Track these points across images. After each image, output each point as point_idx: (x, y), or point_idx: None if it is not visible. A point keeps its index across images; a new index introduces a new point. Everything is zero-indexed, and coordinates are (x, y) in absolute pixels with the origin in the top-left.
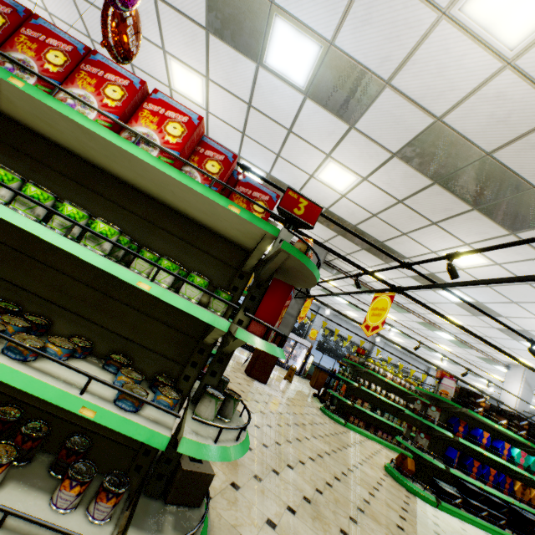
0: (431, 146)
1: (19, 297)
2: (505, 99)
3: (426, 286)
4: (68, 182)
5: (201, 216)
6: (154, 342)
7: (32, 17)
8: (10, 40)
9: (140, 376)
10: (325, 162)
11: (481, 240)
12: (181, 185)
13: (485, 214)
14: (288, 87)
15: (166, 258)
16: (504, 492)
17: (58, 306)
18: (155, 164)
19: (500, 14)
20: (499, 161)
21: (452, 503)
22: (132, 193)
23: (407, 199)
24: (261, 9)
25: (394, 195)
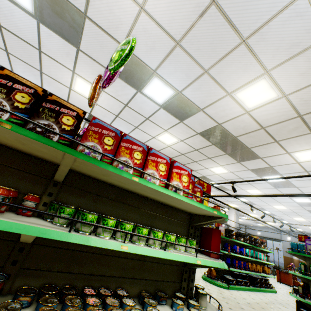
0: (214, 132)
1: (103, 282)
2: (244, 122)
3: (224, 196)
4: (113, 202)
5: (182, 207)
6: (167, 276)
7: (123, 135)
8: (118, 151)
9: (179, 300)
10: (163, 133)
11: (227, 164)
12: (196, 206)
13: (230, 155)
14: (152, 102)
15: (183, 237)
16: (246, 270)
17: (123, 277)
18: (189, 201)
19: (247, 99)
20: (238, 139)
21: (233, 284)
22: (142, 199)
23: (200, 149)
24: (147, 72)
25: (194, 147)
